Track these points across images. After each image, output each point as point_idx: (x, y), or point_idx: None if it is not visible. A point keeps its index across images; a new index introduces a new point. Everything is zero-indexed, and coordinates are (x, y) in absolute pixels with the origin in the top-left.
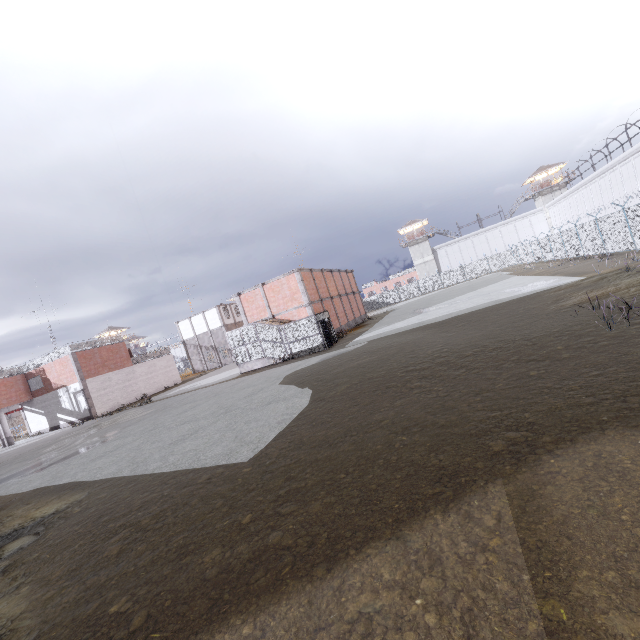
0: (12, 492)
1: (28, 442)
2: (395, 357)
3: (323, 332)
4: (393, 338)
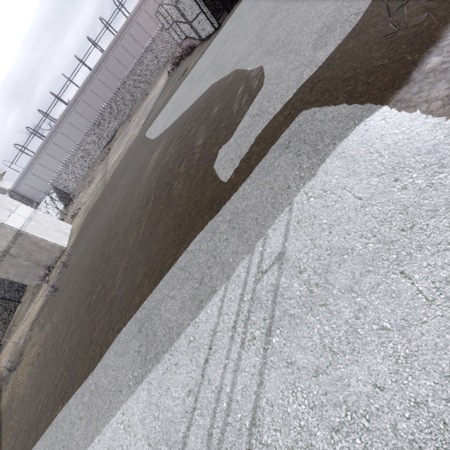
0: None
1: None
2: (131, 188)
3: None
4: (159, 214)
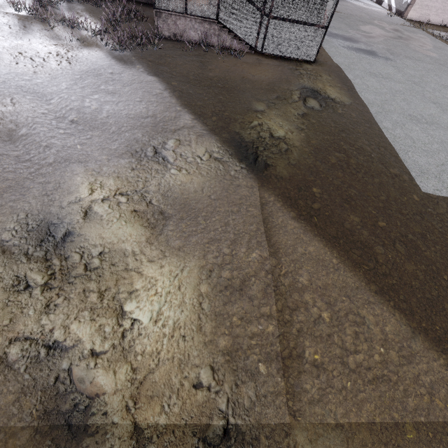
0: (330, 54)
1: (360, 3)
2: None
3: None
4: None
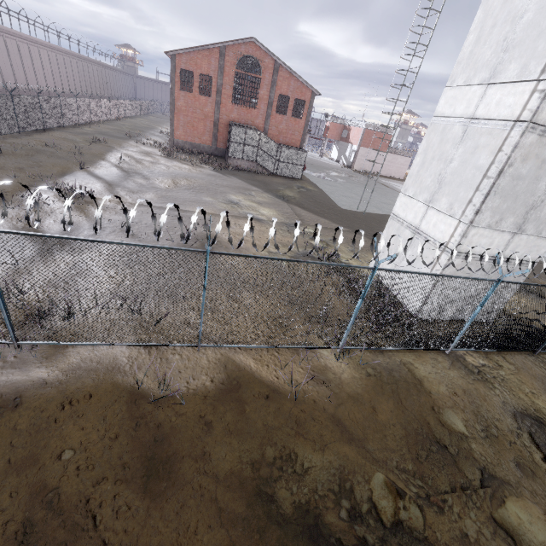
0: (308, 178)
1: (326, 161)
2: None
3: None
4: None
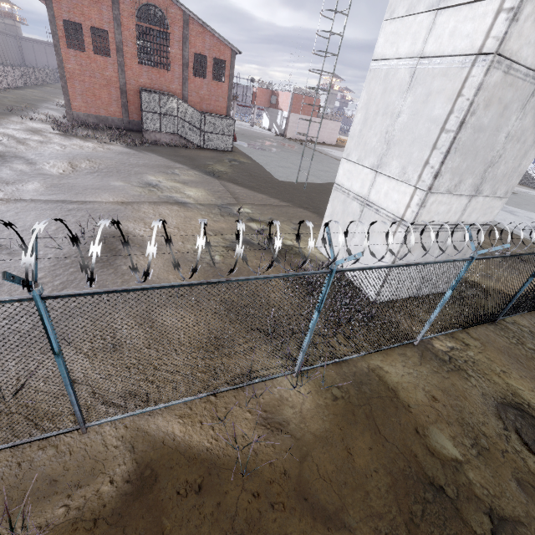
0: (240, 149)
1: (257, 130)
2: None
3: None
4: None
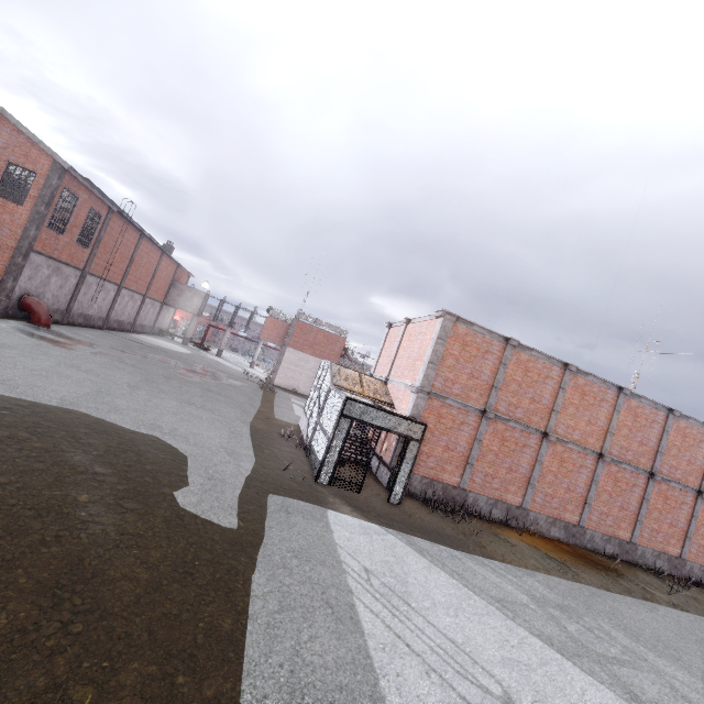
0: None
1: (238, 367)
2: None
3: (343, 445)
4: (73, 560)
